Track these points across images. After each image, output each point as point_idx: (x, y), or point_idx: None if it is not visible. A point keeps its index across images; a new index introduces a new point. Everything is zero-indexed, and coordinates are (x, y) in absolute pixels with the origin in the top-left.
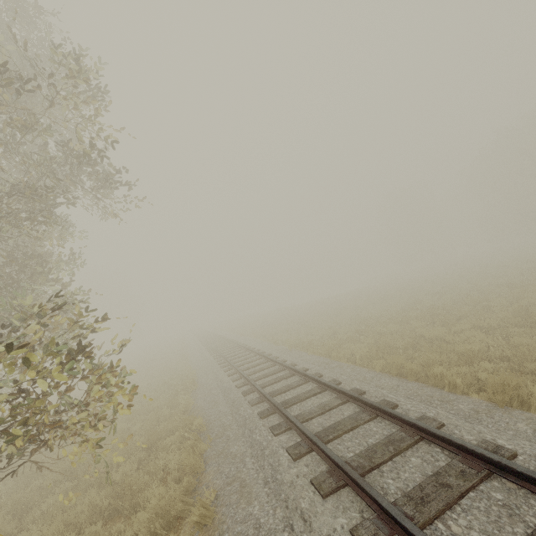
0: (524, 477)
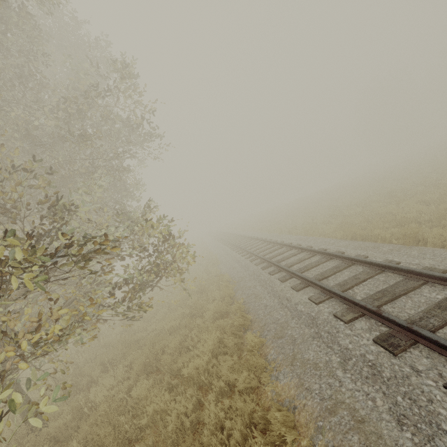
0: (396, 269)
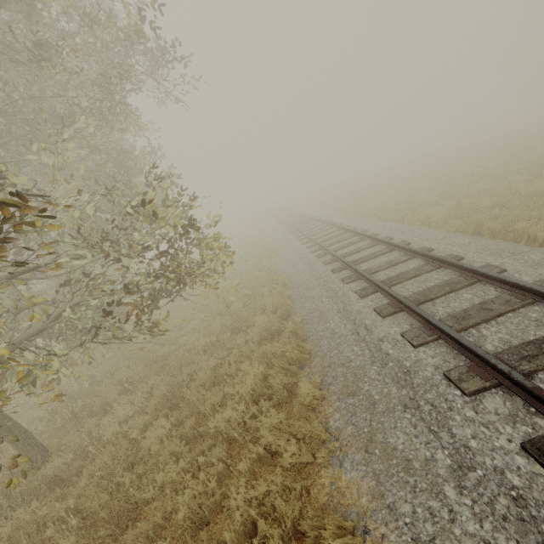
0: None
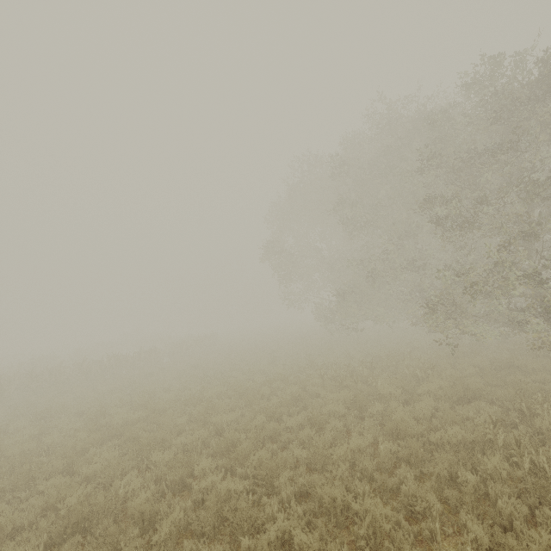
0: None
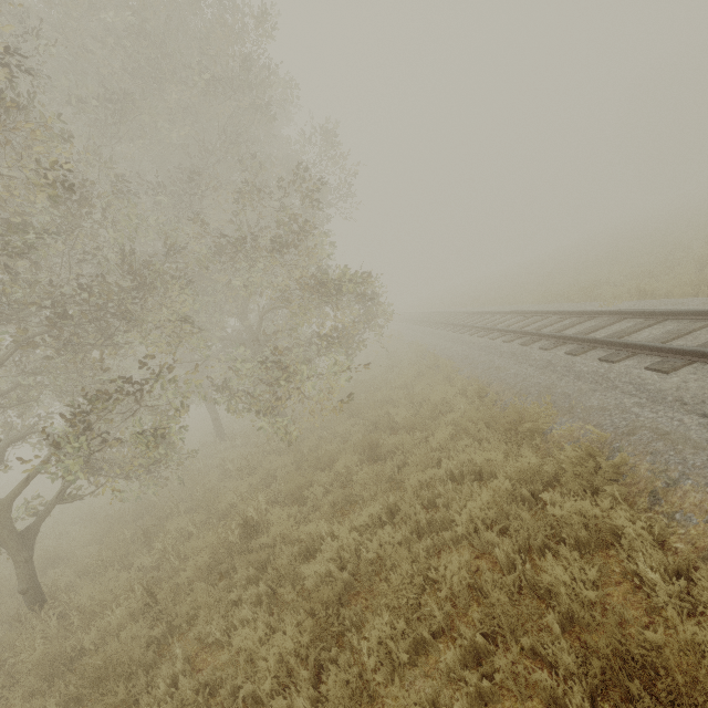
0: (555, 313)
